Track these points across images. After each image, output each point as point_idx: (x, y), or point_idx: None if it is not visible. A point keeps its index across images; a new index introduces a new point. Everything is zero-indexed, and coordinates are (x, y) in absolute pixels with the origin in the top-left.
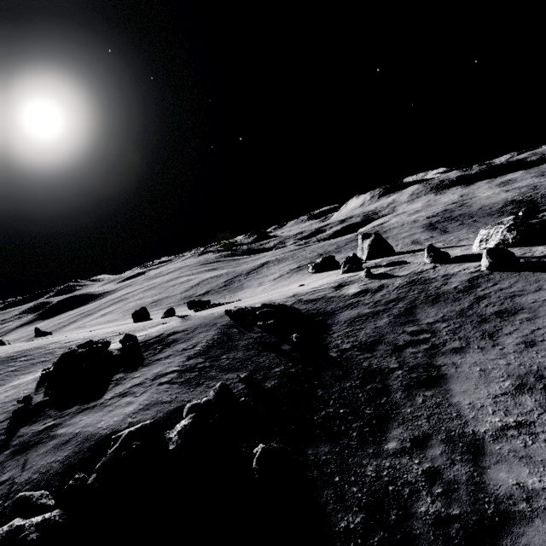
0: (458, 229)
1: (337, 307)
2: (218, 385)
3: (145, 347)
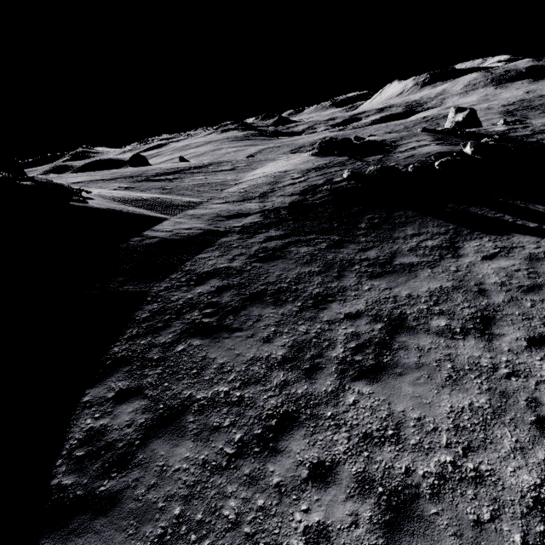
0: (540, 117)
1: (499, 134)
2: (487, 139)
3: (375, 143)
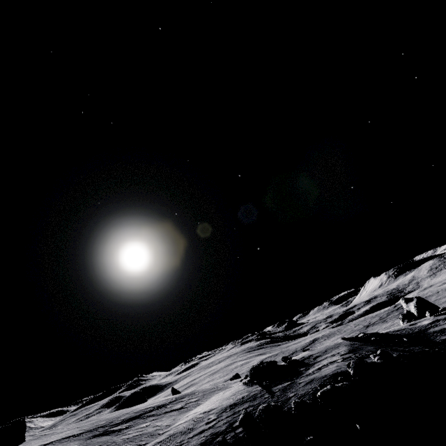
0: None
1: (421, 330)
2: (379, 350)
3: (300, 361)
